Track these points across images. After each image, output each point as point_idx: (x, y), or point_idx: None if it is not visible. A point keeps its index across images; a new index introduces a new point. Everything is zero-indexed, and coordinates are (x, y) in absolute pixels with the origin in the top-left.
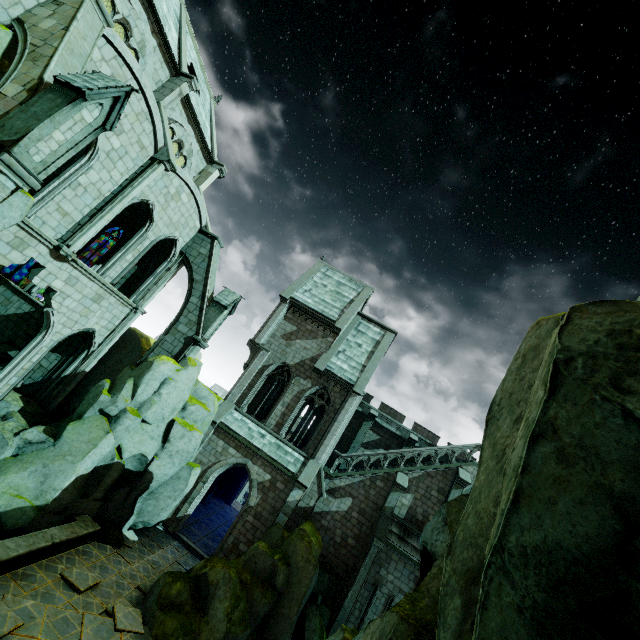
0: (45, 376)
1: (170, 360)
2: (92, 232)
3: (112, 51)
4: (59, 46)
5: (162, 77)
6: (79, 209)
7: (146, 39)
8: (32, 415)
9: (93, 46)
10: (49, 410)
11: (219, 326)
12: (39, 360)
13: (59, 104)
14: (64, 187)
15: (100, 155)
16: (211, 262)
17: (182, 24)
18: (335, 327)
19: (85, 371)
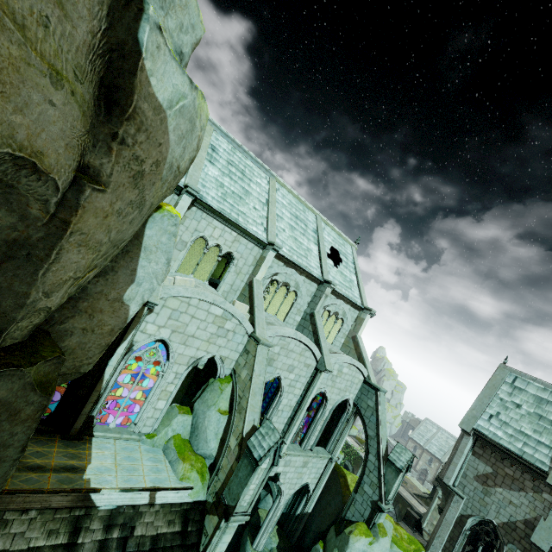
0: (287, 509)
1: (362, 535)
2: (291, 436)
3: (278, 337)
4: (248, 401)
5: (312, 290)
6: (281, 422)
7: (298, 280)
8: (284, 549)
9: (265, 372)
10: (293, 542)
11: (399, 484)
12: (280, 513)
13: (249, 472)
14: (271, 419)
15: (285, 390)
16: (378, 416)
17: (319, 233)
18: (549, 483)
19: (308, 512)
